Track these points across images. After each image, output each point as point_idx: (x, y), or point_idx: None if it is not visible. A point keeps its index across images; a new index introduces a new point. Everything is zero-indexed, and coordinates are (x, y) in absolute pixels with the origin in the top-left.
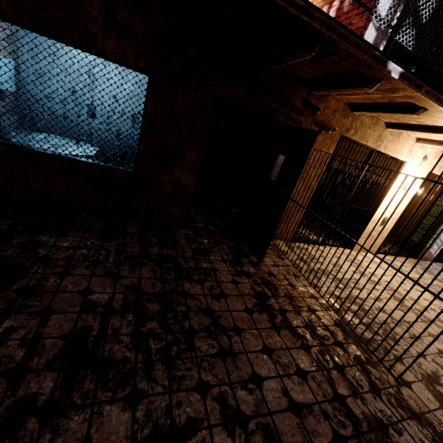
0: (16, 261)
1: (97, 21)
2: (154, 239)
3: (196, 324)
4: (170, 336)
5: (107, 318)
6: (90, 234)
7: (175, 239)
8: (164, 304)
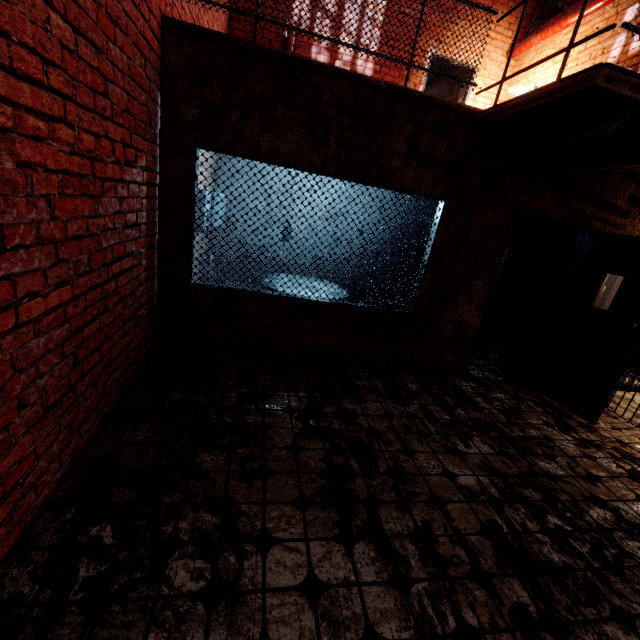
0: (352, 436)
1: (400, 155)
2: (448, 398)
3: (600, 520)
4: (586, 535)
5: (499, 509)
6: (381, 396)
7: (468, 397)
8: (539, 490)
